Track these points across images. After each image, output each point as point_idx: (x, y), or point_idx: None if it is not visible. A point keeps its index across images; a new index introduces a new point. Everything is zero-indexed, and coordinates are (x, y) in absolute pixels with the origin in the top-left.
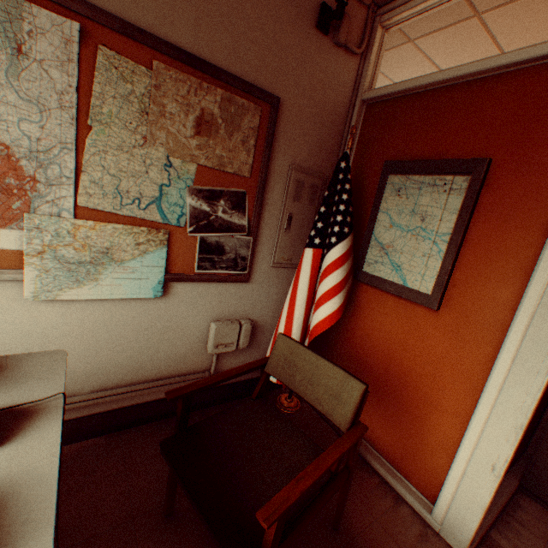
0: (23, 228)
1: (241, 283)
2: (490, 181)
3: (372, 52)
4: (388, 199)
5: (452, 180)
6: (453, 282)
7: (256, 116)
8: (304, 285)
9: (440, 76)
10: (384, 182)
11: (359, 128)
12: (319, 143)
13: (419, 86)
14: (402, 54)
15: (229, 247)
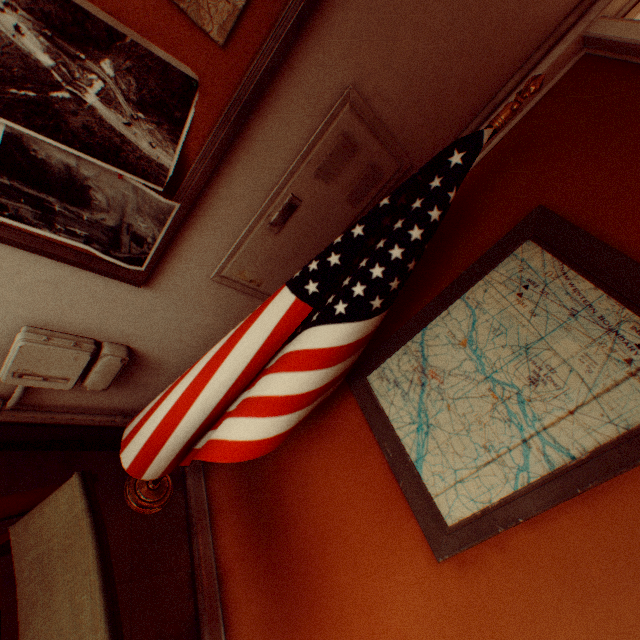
0: None
1: (127, 283)
2: None
3: None
4: (495, 286)
5: None
6: (507, 541)
7: None
8: (246, 352)
9: None
10: (509, 248)
11: (534, 101)
12: (440, 78)
13: None
14: None
15: (108, 199)
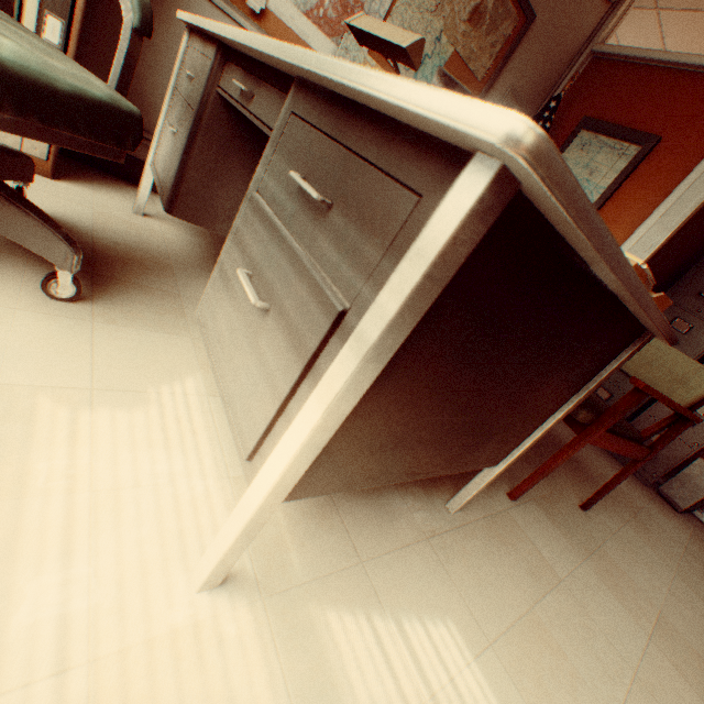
0: (338, 45)
1: None
2: (651, 156)
3: (622, 7)
4: (571, 151)
5: (627, 148)
6: None
7: (512, 26)
8: None
9: (662, 57)
10: (574, 136)
11: (575, 79)
12: (539, 77)
13: (643, 59)
14: (642, 19)
15: None
